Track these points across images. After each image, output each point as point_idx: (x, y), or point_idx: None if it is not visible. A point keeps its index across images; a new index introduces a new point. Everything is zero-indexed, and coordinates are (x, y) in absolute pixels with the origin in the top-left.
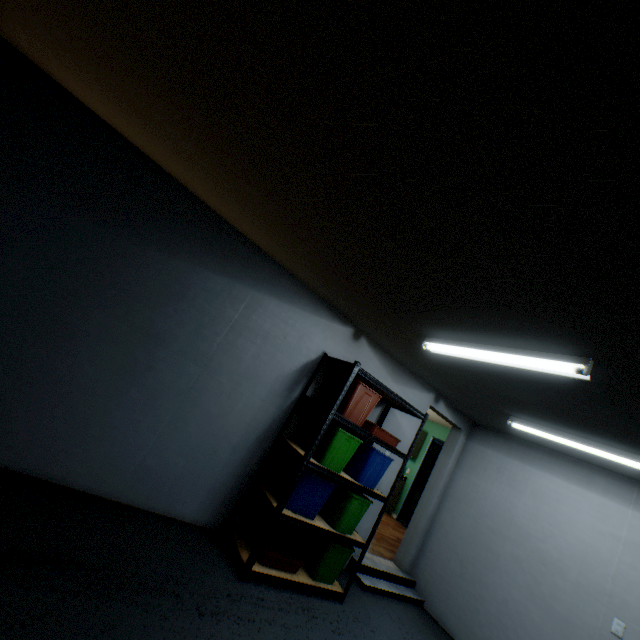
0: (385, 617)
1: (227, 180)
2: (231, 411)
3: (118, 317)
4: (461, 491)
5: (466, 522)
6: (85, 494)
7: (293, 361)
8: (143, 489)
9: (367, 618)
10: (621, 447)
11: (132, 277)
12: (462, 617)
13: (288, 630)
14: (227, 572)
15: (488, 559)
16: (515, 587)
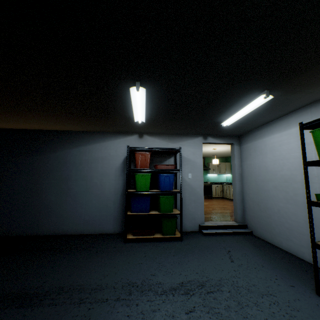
0: (211, 241)
1: (38, 120)
2: (105, 190)
3: (51, 179)
4: (246, 172)
5: (253, 185)
6: (72, 235)
7: (118, 161)
8: (90, 227)
9: (196, 243)
10: (249, 98)
11: (48, 166)
12: (267, 229)
13: (138, 251)
14: (120, 242)
15: (266, 195)
16: (280, 201)
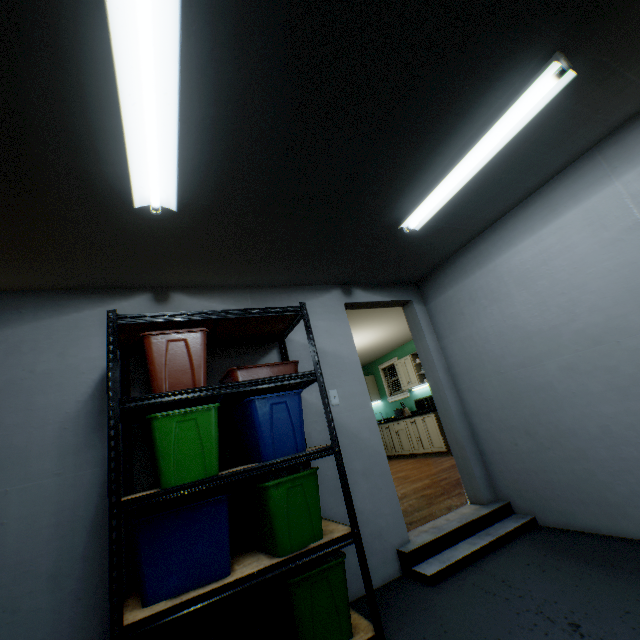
0: (477, 603)
1: None
2: (3, 532)
3: None
4: (463, 359)
5: (494, 385)
6: None
7: (74, 390)
8: None
9: (441, 638)
10: (504, 94)
11: None
12: (584, 497)
13: None
14: None
15: (546, 400)
16: (599, 401)
